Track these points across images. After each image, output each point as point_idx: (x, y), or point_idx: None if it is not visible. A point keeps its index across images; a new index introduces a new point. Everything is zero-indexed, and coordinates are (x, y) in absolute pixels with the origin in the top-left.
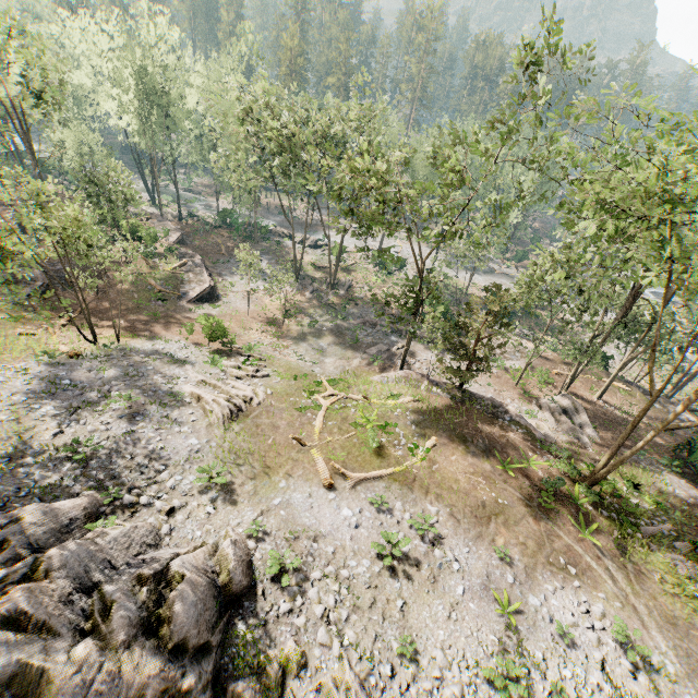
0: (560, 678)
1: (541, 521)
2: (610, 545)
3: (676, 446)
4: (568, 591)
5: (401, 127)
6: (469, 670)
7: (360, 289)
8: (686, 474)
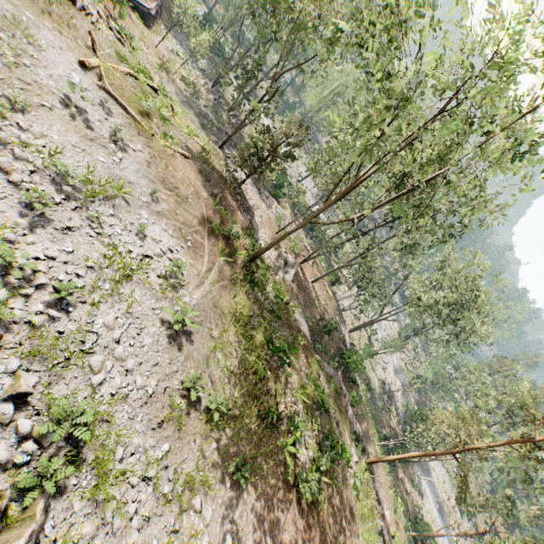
0: (109, 224)
1: (202, 228)
2: (228, 272)
3: (323, 319)
4: (173, 240)
5: (353, 70)
6: (50, 155)
7: (246, 133)
8: (314, 337)
